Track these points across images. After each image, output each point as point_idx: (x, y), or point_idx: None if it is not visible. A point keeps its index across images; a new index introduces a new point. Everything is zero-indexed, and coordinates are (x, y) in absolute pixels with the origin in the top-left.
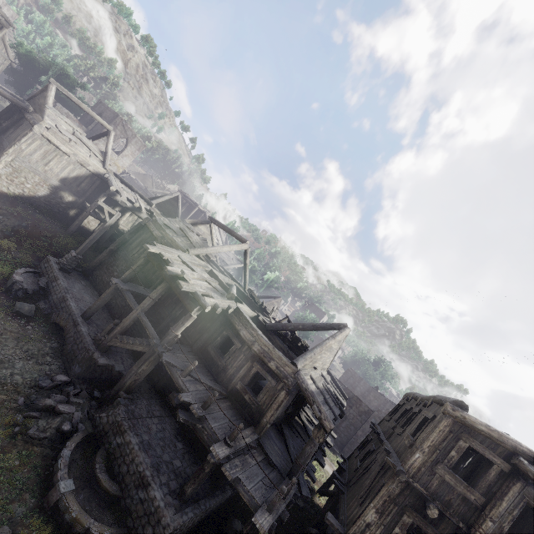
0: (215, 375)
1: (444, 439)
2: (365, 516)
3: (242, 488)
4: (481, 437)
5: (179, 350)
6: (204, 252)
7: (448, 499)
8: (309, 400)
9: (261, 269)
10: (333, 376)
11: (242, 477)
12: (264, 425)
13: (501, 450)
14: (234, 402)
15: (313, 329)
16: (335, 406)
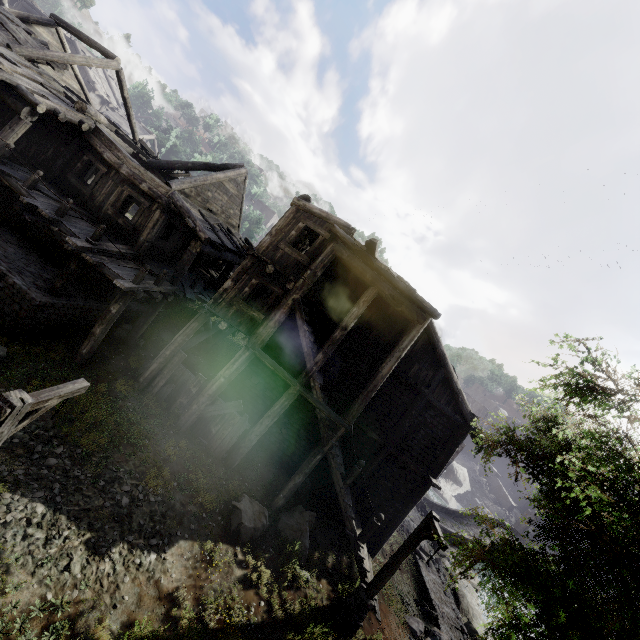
0: (82, 205)
1: (289, 224)
2: (224, 285)
3: (108, 271)
4: (315, 219)
5: (23, 170)
6: (41, 56)
7: (286, 264)
8: (185, 217)
9: (185, 149)
10: (251, 244)
11: (108, 265)
12: (141, 244)
13: (327, 226)
14: (107, 228)
15: (205, 169)
16: (232, 246)
